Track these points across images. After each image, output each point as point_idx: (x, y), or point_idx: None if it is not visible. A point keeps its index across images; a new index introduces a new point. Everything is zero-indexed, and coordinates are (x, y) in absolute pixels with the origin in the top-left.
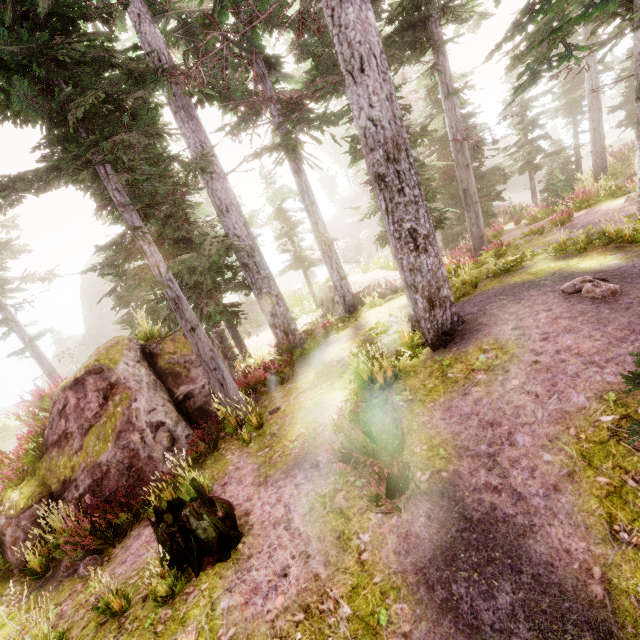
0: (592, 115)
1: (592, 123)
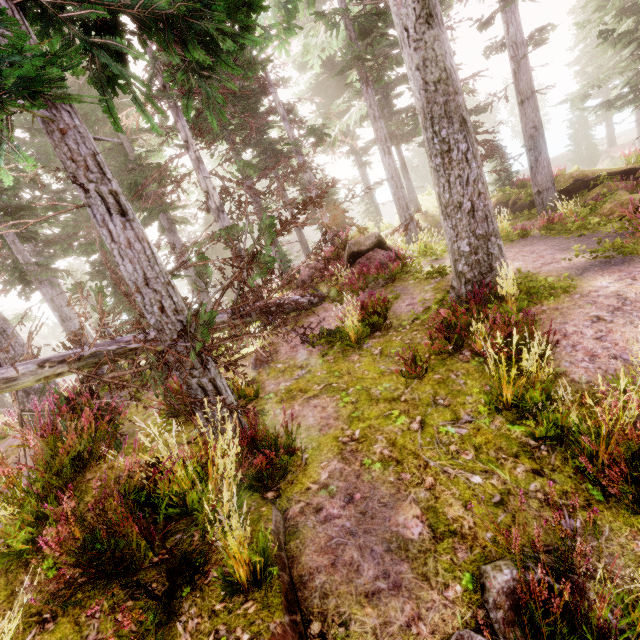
0: (297, 233)
1: (298, 238)
